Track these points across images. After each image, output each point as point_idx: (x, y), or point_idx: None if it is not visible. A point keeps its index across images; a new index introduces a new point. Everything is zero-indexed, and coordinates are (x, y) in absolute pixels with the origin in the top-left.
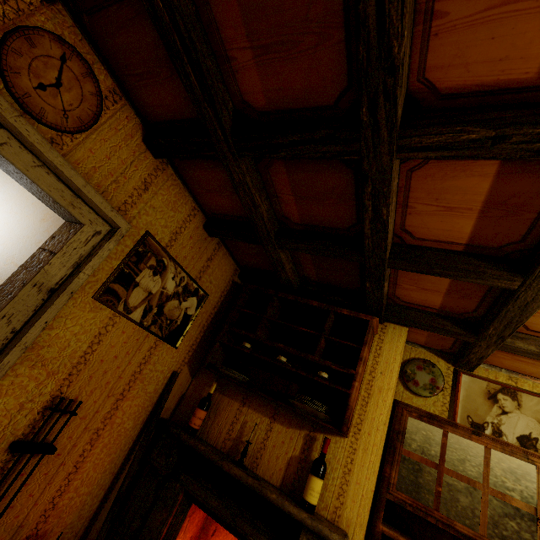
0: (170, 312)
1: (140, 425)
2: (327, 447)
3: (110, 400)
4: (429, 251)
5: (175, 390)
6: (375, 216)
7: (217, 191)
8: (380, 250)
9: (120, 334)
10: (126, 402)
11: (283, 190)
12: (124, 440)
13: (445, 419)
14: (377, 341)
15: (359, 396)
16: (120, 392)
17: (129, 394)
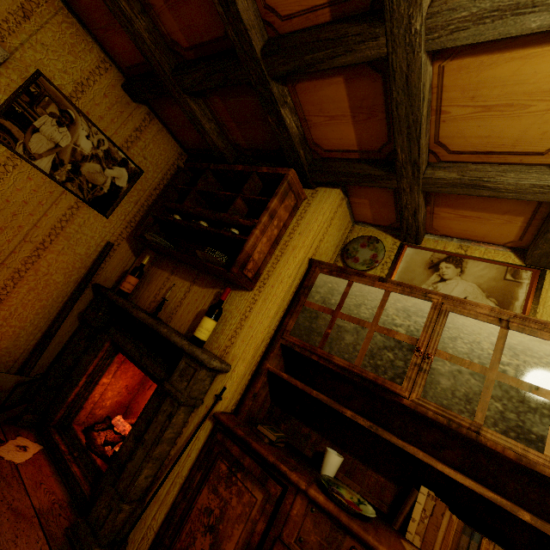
0: (90, 175)
1: (74, 284)
2: (226, 295)
3: (28, 245)
4: (299, 34)
5: (115, 263)
6: None
7: (110, 26)
8: (247, 43)
9: (26, 180)
10: (50, 254)
11: None
12: (56, 291)
13: (354, 271)
14: (304, 205)
15: (273, 256)
16: (39, 242)
17: (52, 247)
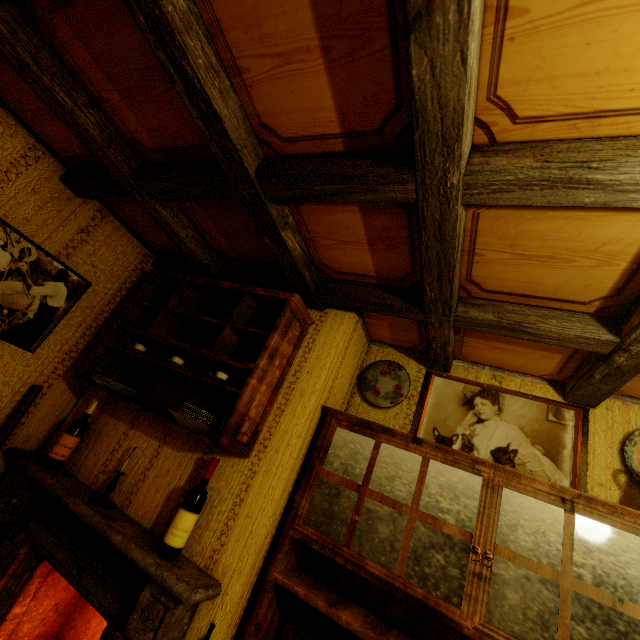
0: (6, 298)
1: None
2: (212, 470)
3: None
4: (305, 159)
5: (44, 412)
6: (187, 85)
7: (43, 111)
8: (237, 162)
9: None
10: None
11: (99, 82)
12: None
13: (381, 426)
14: (312, 332)
15: (275, 404)
16: None
17: None
